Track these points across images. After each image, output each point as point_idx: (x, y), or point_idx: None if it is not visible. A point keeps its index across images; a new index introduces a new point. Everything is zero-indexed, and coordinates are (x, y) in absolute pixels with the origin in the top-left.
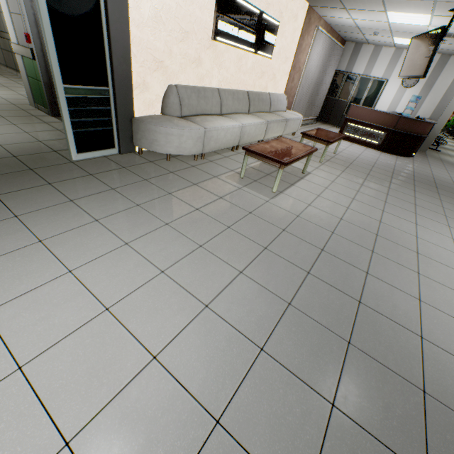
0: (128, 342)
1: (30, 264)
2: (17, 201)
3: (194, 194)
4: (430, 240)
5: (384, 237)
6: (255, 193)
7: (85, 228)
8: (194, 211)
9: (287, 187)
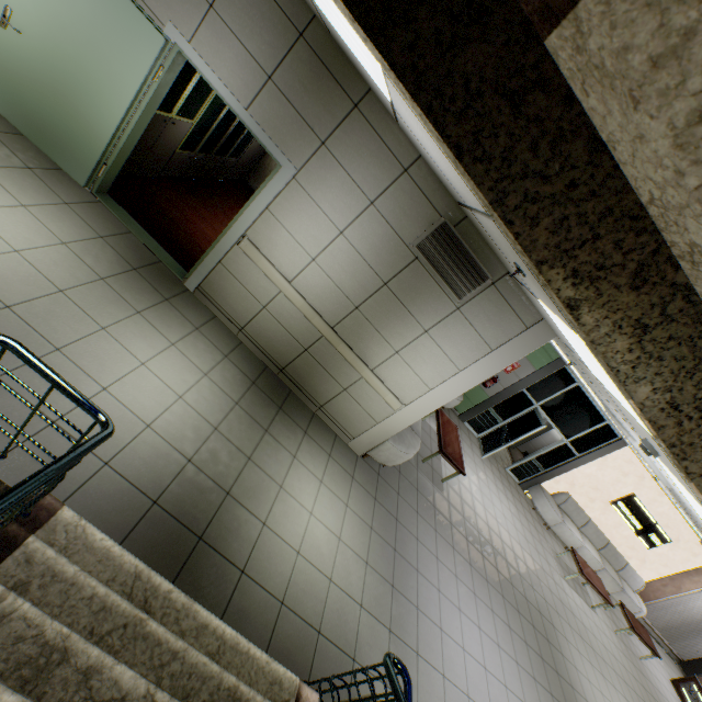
0: (505, 524)
1: (494, 488)
2: (493, 467)
3: (533, 529)
4: (621, 700)
5: (595, 653)
6: (556, 565)
7: (504, 495)
8: (530, 532)
9: (573, 589)
